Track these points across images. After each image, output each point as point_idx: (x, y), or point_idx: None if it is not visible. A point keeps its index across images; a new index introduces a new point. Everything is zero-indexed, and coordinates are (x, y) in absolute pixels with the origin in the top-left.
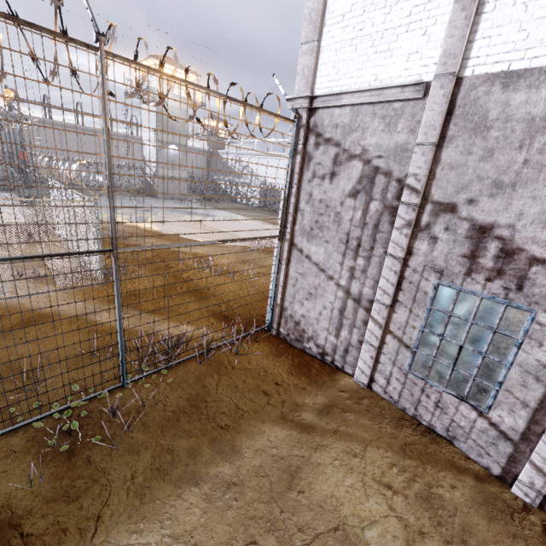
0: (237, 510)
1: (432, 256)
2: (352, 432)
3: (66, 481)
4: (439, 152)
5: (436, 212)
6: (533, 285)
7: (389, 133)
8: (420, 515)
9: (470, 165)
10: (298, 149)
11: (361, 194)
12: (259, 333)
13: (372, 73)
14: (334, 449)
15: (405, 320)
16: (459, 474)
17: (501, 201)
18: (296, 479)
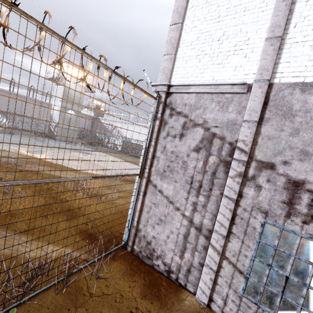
0: None
1: (258, 199)
2: None
3: None
4: (259, 127)
5: (259, 167)
6: None
7: (223, 112)
8: None
9: (283, 138)
10: (157, 116)
11: (202, 150)
12: (117, 250)
13: (210, 75)
14: None
15: (238, 249)
16: None
17: (308, 165)
18: None
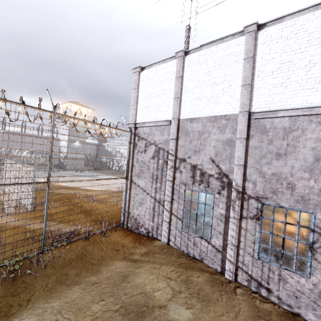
0: (97, 291)
1: (181, 178)
2: (156, 260)
3: (12, 289)
4: (177, 141)
5: (180, 162)
6: (211, 184)
7: (162, 135)
8: (181, 286)
9: (187, 145)
10: (131, 142)
11: (155, 157)
12: (117, 228)
13: (154, 116)
14: (146, 266)
15: (177, 207)
16: (203, 272)
17: (197, 156)
18: (126, 278)
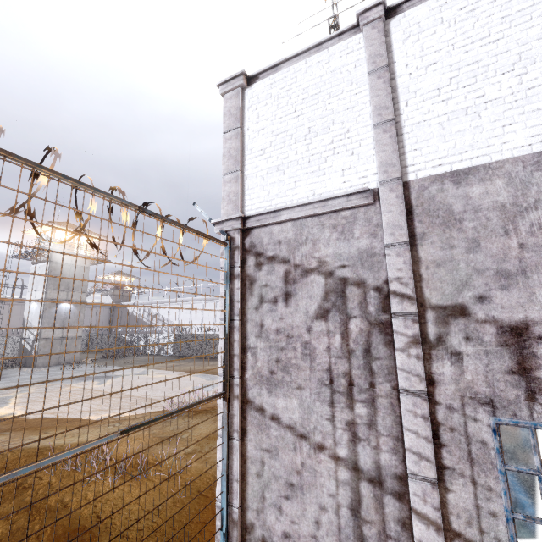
0: None
1: (465, 380)
2: None
3: None
4: (415, 250)
5: (442, 318)
6: None
7: (346, 240)
8: None
9: (459, 259)
10: (235, 273)
11: (332, 313)
12: None
13: (308, 190)
14: None
15: (472, 502)
16: None
17: (519, 292)
18: None
